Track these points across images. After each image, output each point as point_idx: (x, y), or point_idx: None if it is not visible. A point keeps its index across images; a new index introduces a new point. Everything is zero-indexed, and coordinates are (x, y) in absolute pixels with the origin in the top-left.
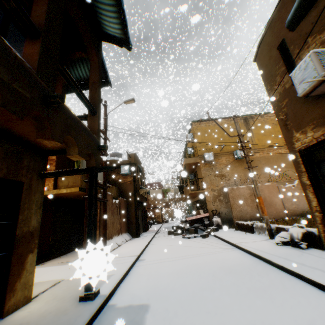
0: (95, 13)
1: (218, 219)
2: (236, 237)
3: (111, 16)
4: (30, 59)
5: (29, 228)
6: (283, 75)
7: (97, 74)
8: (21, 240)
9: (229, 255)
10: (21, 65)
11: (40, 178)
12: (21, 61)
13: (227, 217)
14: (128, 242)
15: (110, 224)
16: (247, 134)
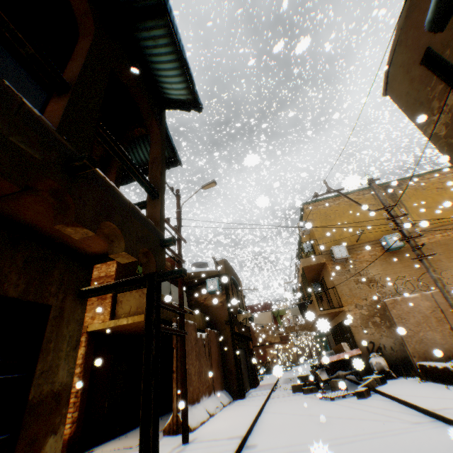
0: (154, 78)
1: (380, 359)
2: (429, 395)
3: (172, 74)
4: (53, 116)
5: (52, 386)
6: (443, 96)
7: (159, 147)
8: (35, 409)
9: (430, 439)
10: (29, 116)
11: (79, 299)
12: (30, 110)
13: (396, 354)
14: (227, 408)
15: (194, 375)
16: (395, 210)
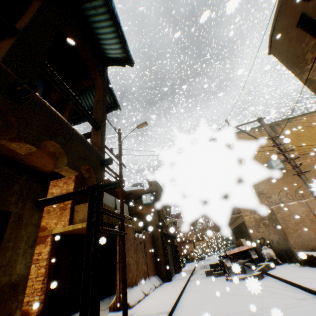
0: (97, 41)
1: (269, 250)
2: (309, 277)
3: (110, 37)
4: (1, 51)
5: (10, 277)
6: (315, 49)
7: (102, 93)
8: None
9: (314, 312)
10: None
11: (36, 207)
12: None
13: (281, 246)
14: (158, 289)
15: (133, 265)
16: None
